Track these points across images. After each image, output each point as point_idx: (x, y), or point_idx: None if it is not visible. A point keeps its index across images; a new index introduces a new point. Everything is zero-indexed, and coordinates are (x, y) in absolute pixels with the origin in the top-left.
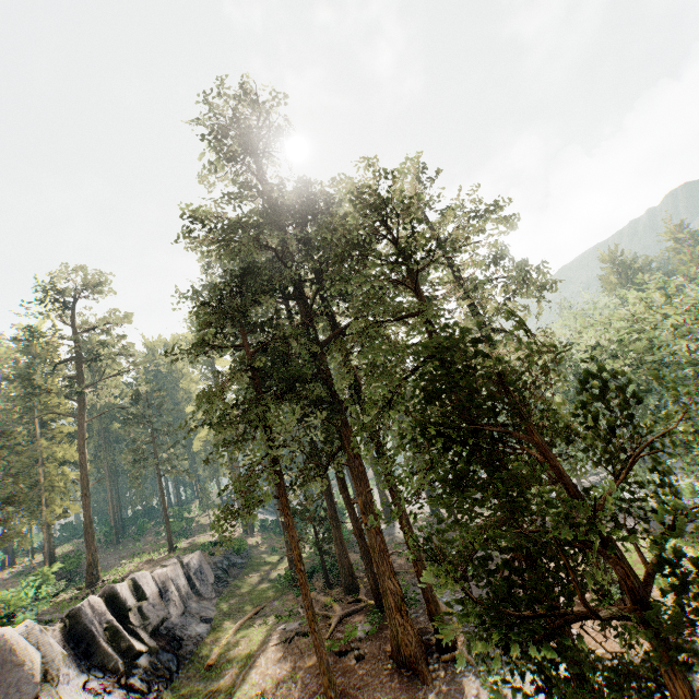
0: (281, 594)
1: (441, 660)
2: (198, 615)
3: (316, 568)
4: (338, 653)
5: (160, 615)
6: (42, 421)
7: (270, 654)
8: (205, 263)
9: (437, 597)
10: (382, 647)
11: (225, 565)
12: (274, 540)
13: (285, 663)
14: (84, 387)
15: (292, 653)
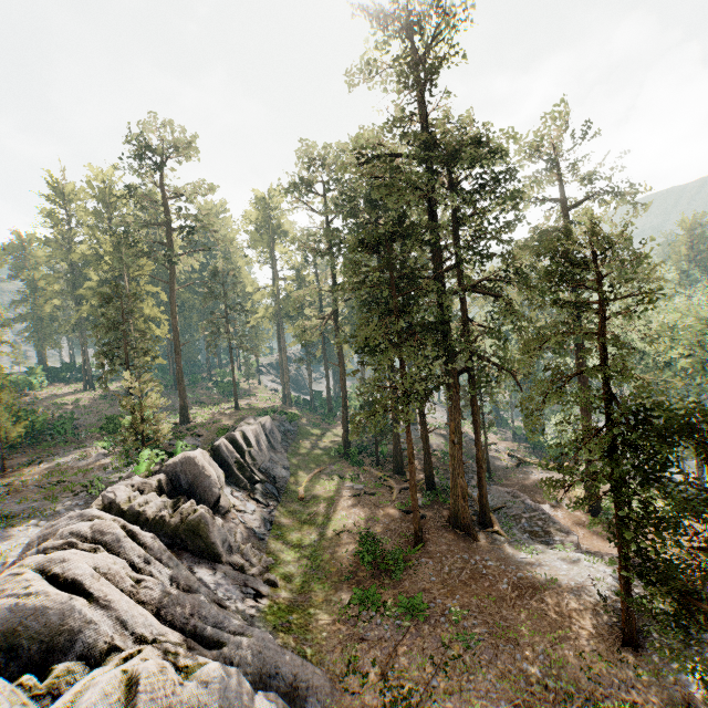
0: (335, 461)
1: (486, 531)
2: (279, 463)
3: (359, 448)
4: (405, 512)
5: (262, 459)
6: (129, 277)
7: (348, 501)
8: (308, 155)
9: (470, 492)
10: (438, 514)
11: (283, 429)
12: (309, 415)
13: (363, 509)
14: (174, 256)
15: (366, 504)
